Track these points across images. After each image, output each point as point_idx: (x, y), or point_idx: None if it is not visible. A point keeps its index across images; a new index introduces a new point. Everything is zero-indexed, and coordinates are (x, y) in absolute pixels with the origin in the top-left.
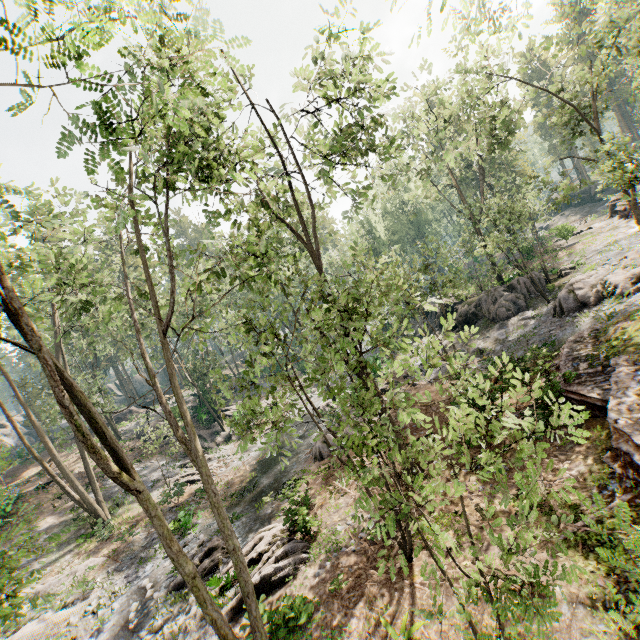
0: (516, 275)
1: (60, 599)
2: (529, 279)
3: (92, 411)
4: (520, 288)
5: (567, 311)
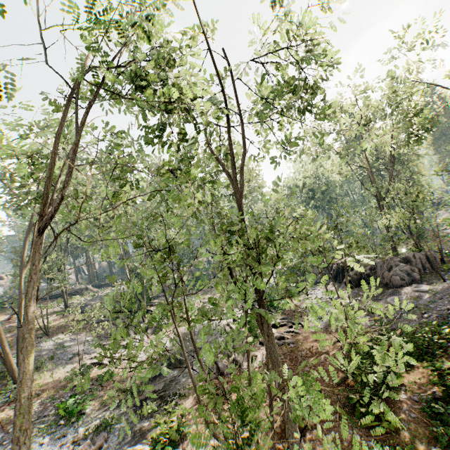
0: (410, 250)
1: None
2: (428, 256)
3: None
4: (415, 262)
5: None
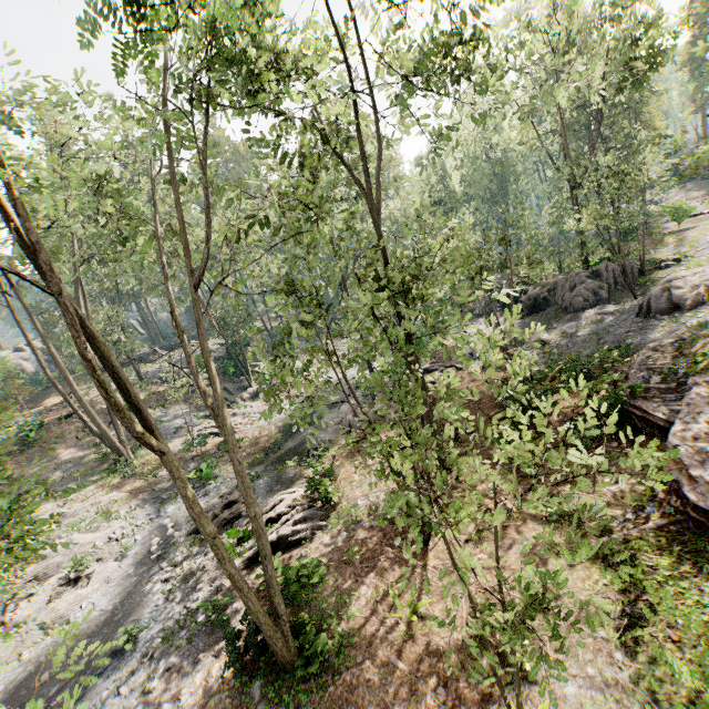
0: (606, 259)
1: (86, 524)
2: (621, 267)
3: (111, 368)
4: (607, 276)
5: (654, 312)
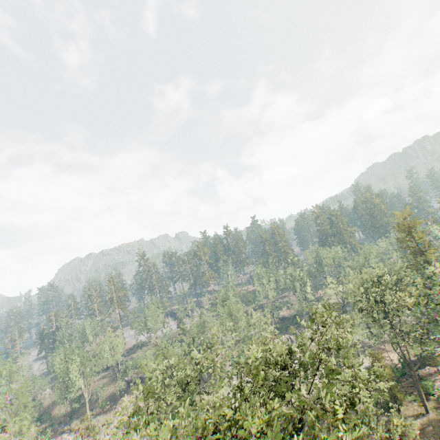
0: None
1: None
2: None
3: None
4: None
5: None
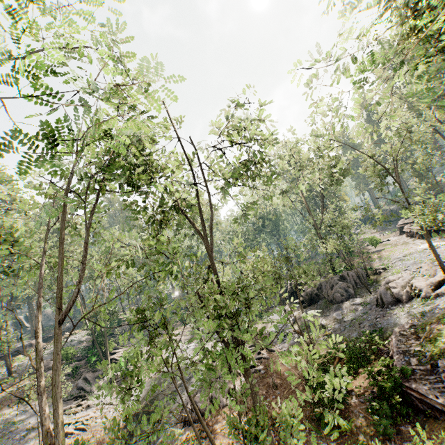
0: (344, 268)
1: None
2: (357, 275)
3: None
4: (349, 279)
5: (386, 303)
